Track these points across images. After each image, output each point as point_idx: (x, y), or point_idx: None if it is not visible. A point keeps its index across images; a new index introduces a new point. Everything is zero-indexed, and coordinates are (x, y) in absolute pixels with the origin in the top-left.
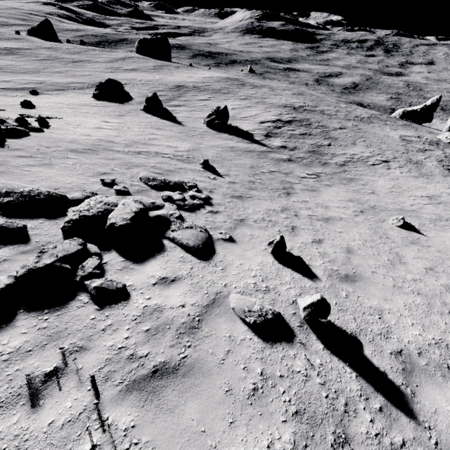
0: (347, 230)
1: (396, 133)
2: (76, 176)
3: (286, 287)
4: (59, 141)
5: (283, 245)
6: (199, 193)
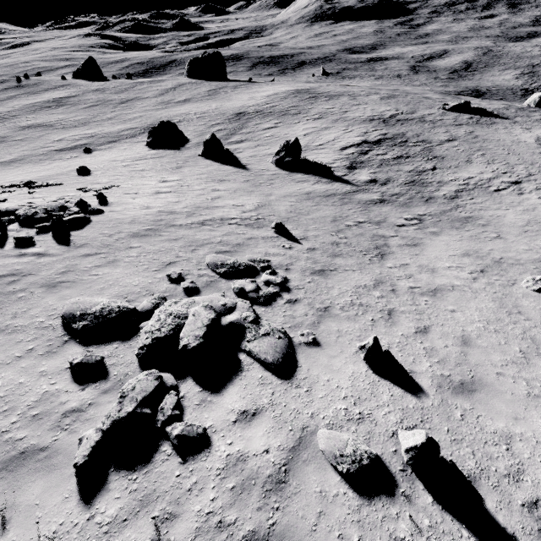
0: (462, 307)
1: (530, 134)
2: (142, 273)
3: (384, 412)
4: (120, 224)
5: (378, 349)
6: (273, 276)
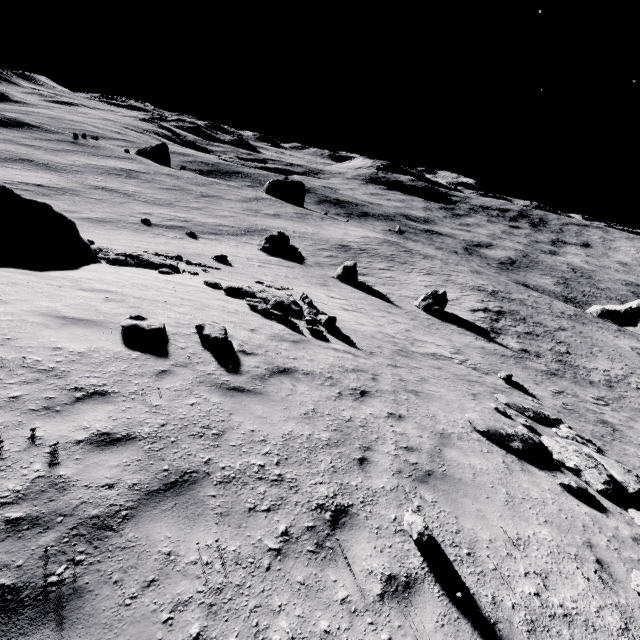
0: None
1: (622, 342)
2: (467, 399)
3: None
4: (367, 337)
5: None
6: (575, 431)
